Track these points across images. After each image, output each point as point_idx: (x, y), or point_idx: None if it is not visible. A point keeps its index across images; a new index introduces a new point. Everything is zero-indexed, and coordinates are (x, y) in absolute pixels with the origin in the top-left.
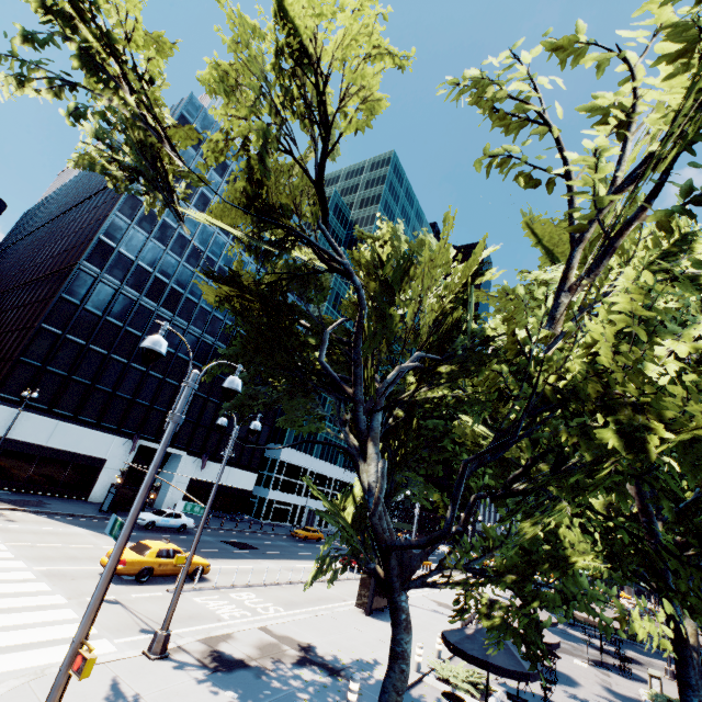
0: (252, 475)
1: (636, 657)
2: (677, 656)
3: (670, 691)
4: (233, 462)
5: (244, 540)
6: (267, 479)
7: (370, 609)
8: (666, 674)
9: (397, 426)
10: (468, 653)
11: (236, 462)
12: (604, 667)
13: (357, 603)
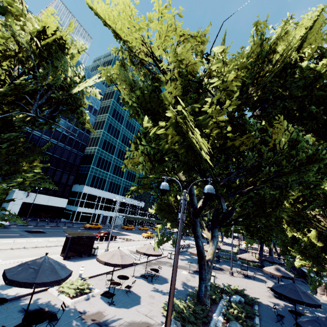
0: (65, 200)
1: (224, 267)
2: (199, 265)
3: (223, 281)
4: (51, 193)
5: (43, 230)
6: (76, 202)
7: (65, 256)
8: (229, 273)
9: (0, 141)
10: (6, 274)
11: (53, 193)
12: (197, 273)
13: (60, 254)
